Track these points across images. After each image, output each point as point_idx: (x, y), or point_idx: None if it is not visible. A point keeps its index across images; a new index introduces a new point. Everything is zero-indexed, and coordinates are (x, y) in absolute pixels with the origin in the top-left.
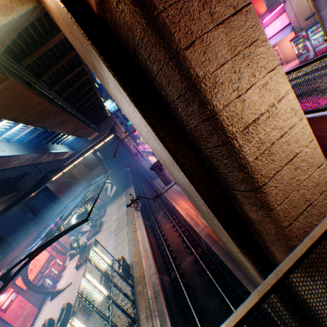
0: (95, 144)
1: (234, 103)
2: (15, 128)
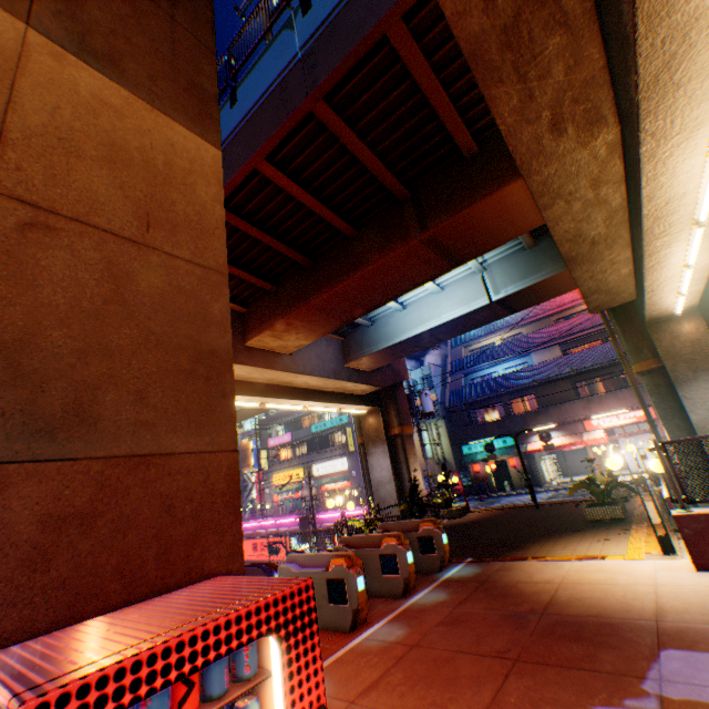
0: None
1: (413, 469)
2: None
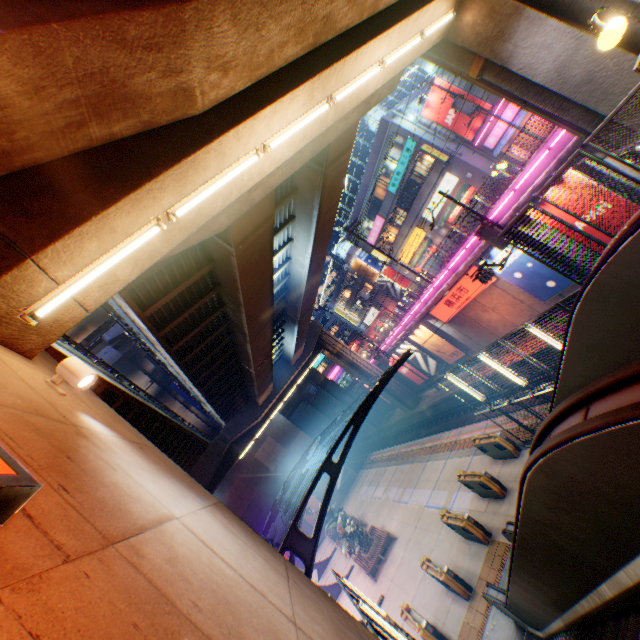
0: (297, 373)
1: None
2: (276, 275)
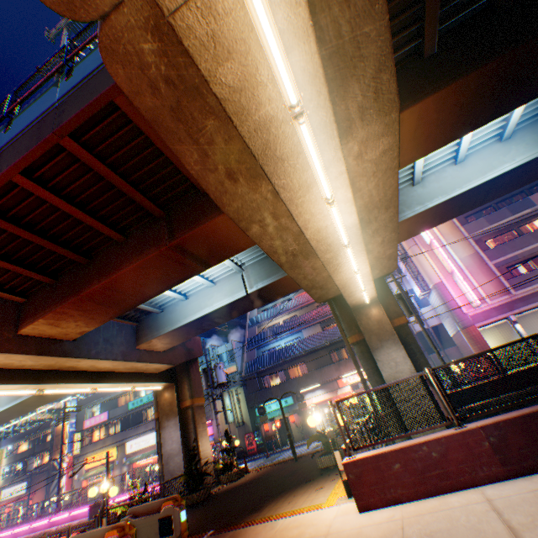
0: None
1: (201, 437)
2: None
